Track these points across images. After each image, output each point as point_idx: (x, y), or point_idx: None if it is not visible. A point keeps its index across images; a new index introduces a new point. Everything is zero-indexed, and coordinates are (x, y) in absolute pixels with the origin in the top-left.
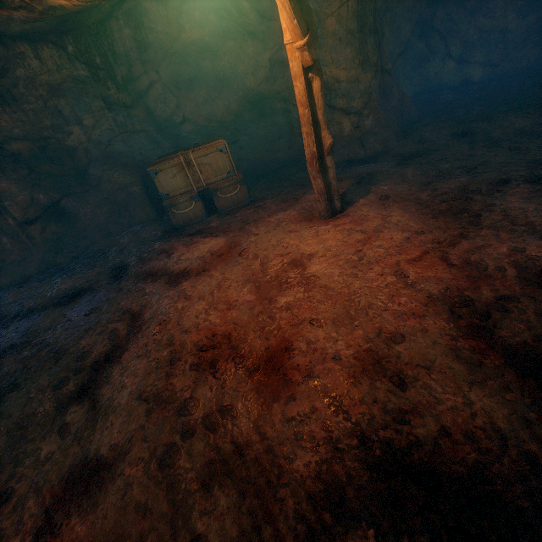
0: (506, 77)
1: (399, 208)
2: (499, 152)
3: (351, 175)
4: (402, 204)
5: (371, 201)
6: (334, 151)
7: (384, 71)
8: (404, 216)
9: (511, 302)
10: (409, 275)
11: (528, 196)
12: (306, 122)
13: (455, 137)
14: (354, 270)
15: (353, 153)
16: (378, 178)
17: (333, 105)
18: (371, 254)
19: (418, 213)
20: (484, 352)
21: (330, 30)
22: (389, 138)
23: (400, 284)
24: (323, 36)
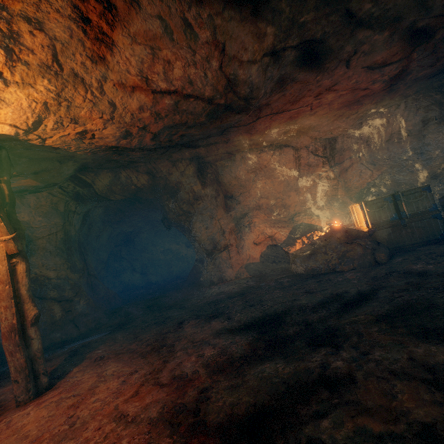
0: (169, 280)
1: (114, 361)
2: (175, 310)
3: (64, 352)
4: (116, 357)
5: (86, 366)
6: (45, 336)
7: (91, 275)
8: (119, 365)
9: (209, 391)
10: (129, 413)
11: (196, 325)
12: (6, 296)
13: (148, 308)
14: (63, 442)
15: (67, 334)
16: (92, 346)
17: (44, 296)
18: (86, 413)
19: (131, 359)
20: (206, 443)
21: (42, 246)
22: (101, 316)
23: (121, 426)
24: (34, 249)
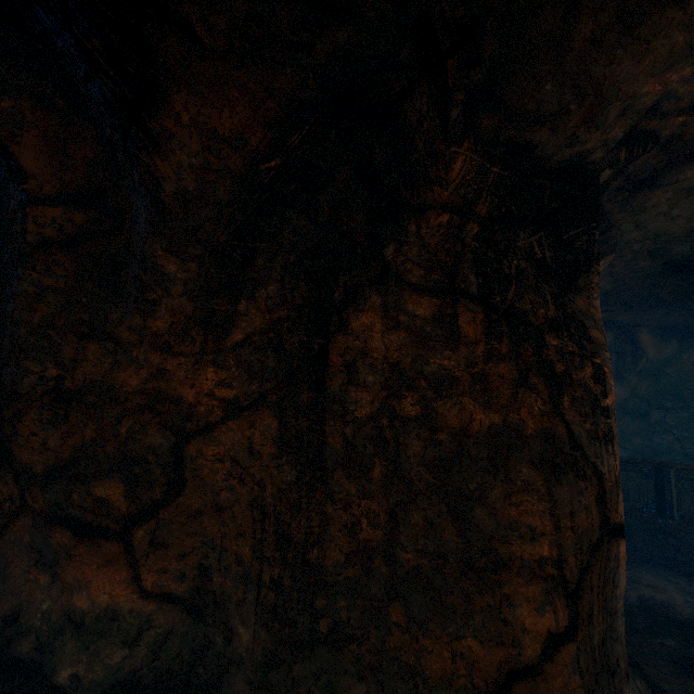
0: None
1: None
2: None
3: None
4: None
5: None
6: None
7: None
8: None
9: None
10: None
11: None
12: None
13: None
14: None
15: None
16: None
17: None
18: None
19: None
20: None
21: None
22: None
23: None
24: None
